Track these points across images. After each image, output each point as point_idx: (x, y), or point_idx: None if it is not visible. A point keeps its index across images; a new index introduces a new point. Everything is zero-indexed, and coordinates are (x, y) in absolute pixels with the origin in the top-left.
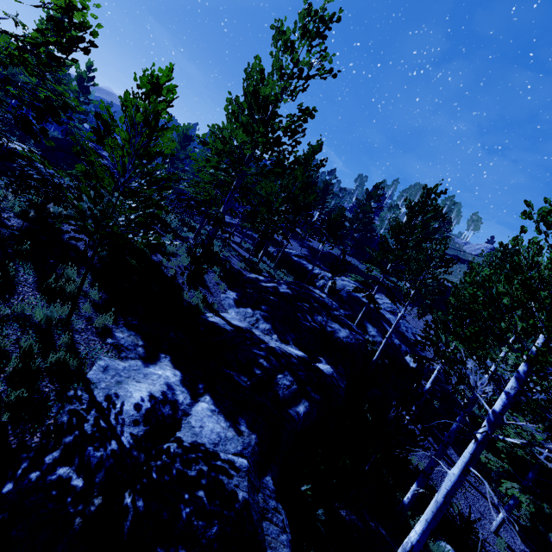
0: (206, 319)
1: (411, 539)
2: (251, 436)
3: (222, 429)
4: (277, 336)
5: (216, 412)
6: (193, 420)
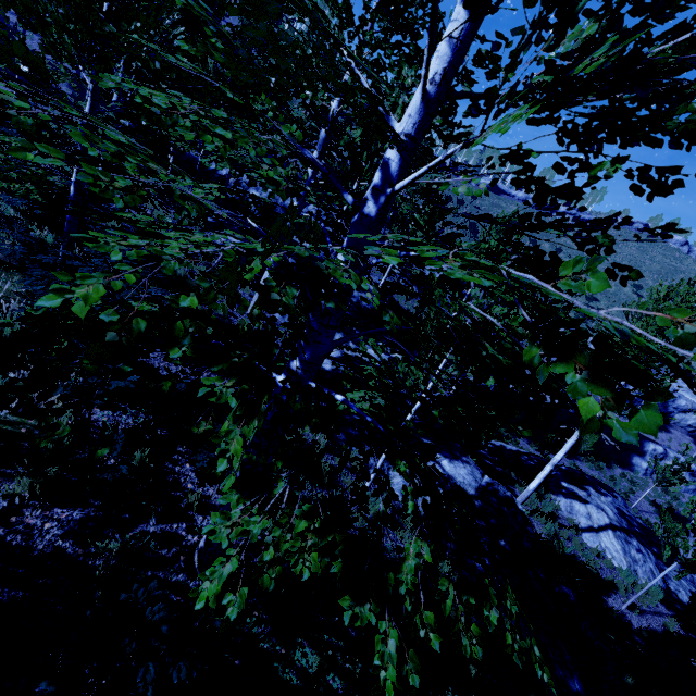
0: (326, 371)
1: (558, 460)
2: (470, 459)
3: (465, 469)
4: (352, 343)
5: (452, 461)
6: (459, 478)
